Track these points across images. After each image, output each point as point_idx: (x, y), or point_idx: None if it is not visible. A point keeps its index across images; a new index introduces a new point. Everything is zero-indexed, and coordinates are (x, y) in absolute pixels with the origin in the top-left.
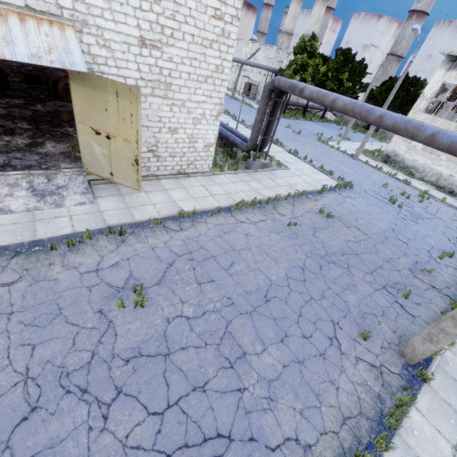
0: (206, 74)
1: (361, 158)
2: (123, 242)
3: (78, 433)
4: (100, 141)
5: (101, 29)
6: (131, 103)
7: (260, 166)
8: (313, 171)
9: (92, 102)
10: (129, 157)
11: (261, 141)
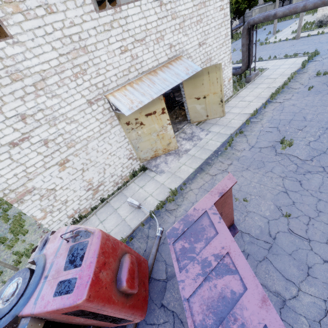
0: (222, 42)
1: (301, 36)
2: (245, 135)
3: (325, 179)
4: (200, 102)
5: (187, 50)
6: (216, 72)
7: (254, 76)
8: (282, 61)
9: (195, 85)
10: (217, 101)
11: (248, 62)
